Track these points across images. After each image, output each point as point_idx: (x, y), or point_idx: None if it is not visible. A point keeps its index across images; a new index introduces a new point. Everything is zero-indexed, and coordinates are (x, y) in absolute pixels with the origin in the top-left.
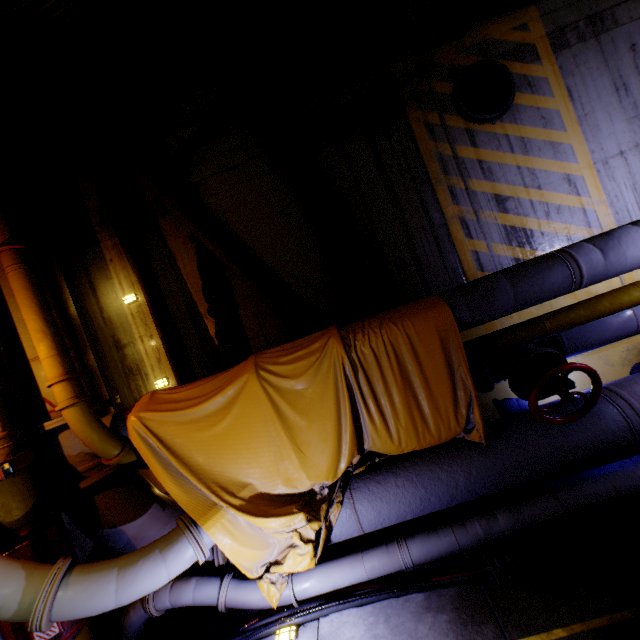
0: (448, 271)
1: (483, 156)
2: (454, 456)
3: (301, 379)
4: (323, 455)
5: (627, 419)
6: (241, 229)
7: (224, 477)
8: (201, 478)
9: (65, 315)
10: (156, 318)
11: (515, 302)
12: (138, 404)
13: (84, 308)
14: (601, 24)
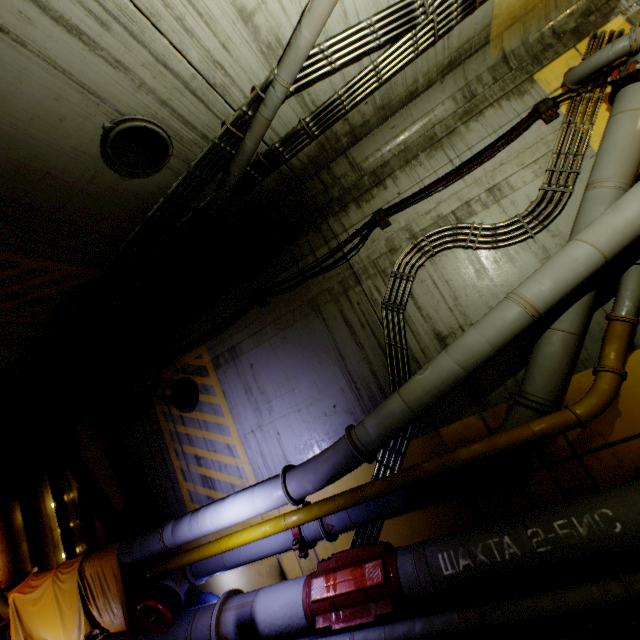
0: (178, 501)
1: (189, 431)
2: (127, 639)
3: (67, 584)
4: (73, 629)
5: (186, 636)
6: (94, 468)
7: (37, 634)
8: (26, 634)
9: (10, 529)
10: (58, 520)
11: (142, 554)
12: (20, 585)
13: (41, 507)
14: (235, 353)
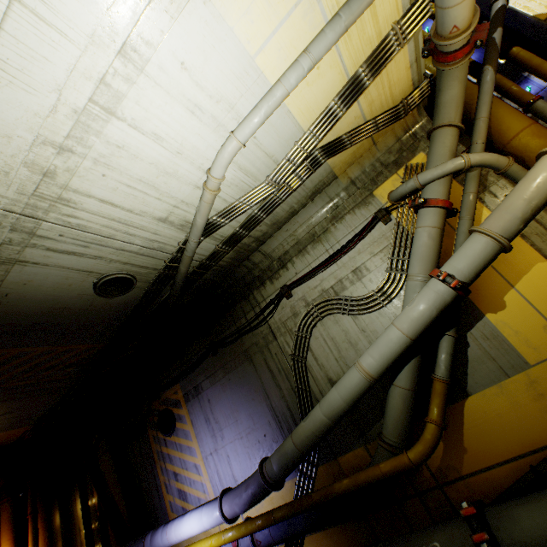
0: (163, 510)
1: (169, 451)
2: None
3: None
4: None
5: None
6: (109, 479)
7: None
8: None
9: (51, 529)
10: (83, 522)
11: None
12: None
13: (74, 509)
14: (198, 390)
